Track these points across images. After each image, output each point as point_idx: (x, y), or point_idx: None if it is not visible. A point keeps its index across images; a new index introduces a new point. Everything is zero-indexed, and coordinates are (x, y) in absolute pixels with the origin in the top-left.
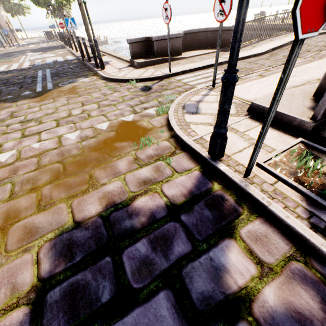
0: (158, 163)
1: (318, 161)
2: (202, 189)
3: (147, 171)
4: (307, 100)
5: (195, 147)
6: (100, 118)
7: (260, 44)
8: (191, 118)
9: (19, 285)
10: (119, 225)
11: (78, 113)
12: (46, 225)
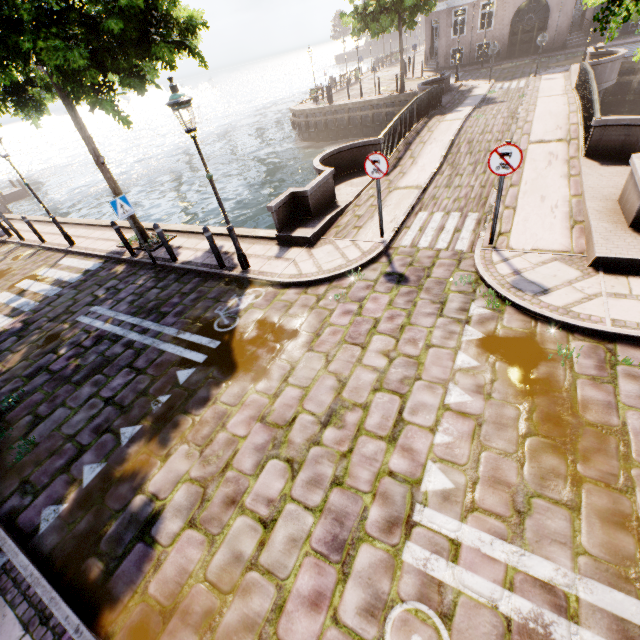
0: (620, 369)
1: None
2: None
3: (629, 384)
4: (633, 234)
5: (631, 334)
6: (436, 353)
7: (415, 151)
8: (556, 300)
9: None
10: None
11: (385, 361)
12: None
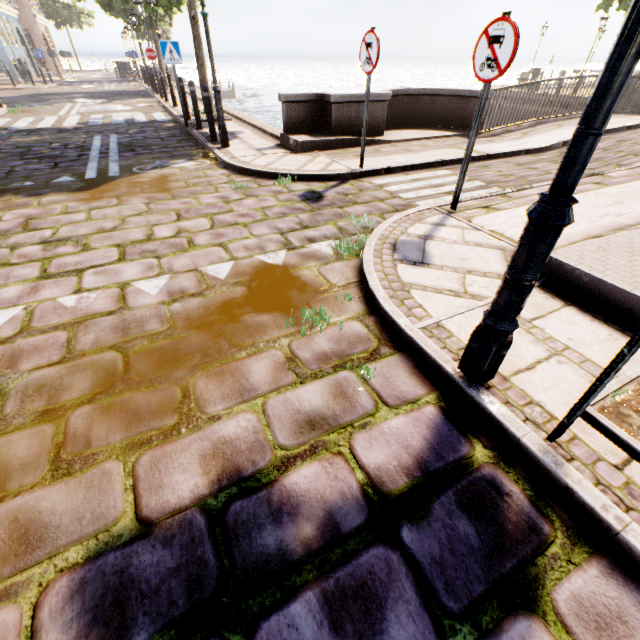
0: (342, 375)
1: None
2: (447, 457)
3: (318, 394)
4: None
5: (427, 348)
6: (213, 251)
7: (537, 130)
8: (413, 275)
9: None
10: (248, 541)
11: (168, 235)
12: (66, 520)
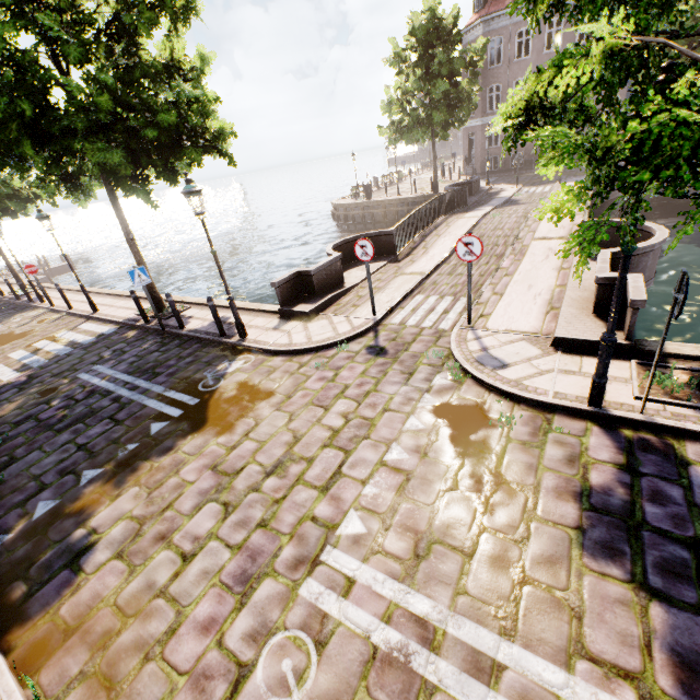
0: (551, 436)
1: (673, 377)
2: (621, 440)
3: (555, 449)
4: (594, 319)
5: (567, 405)
6: (390, 416)
7: (429, 242)
8: (511, 374)
9: (621, 598)
10: (612, 506)
11: (342, 422)
12: (555, 548)
